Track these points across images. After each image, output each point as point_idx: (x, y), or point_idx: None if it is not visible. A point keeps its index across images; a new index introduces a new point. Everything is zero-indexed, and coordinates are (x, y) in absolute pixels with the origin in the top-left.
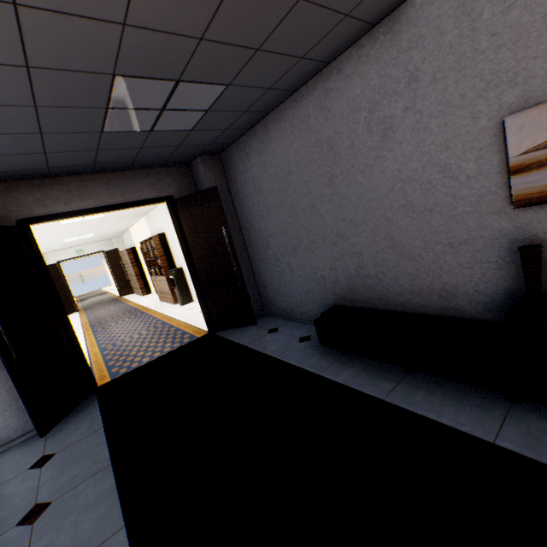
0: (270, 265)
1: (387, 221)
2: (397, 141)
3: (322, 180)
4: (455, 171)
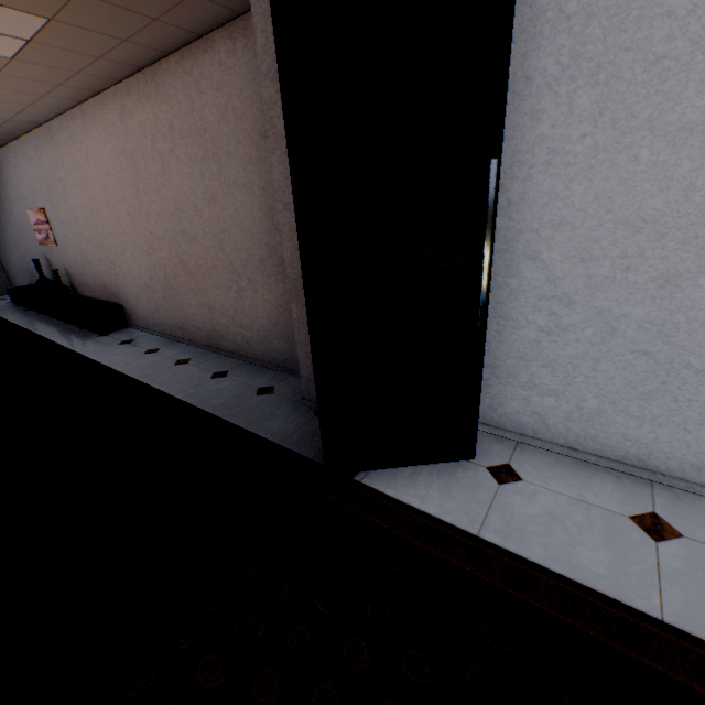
0: (6, 257)
1: (26, 241)
2: (15, 206)
3: (4, 212)
4: (29, 225)
